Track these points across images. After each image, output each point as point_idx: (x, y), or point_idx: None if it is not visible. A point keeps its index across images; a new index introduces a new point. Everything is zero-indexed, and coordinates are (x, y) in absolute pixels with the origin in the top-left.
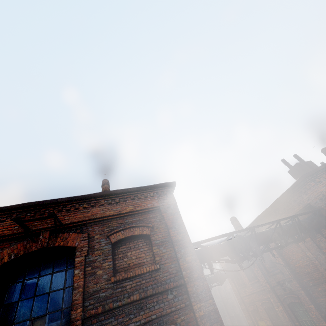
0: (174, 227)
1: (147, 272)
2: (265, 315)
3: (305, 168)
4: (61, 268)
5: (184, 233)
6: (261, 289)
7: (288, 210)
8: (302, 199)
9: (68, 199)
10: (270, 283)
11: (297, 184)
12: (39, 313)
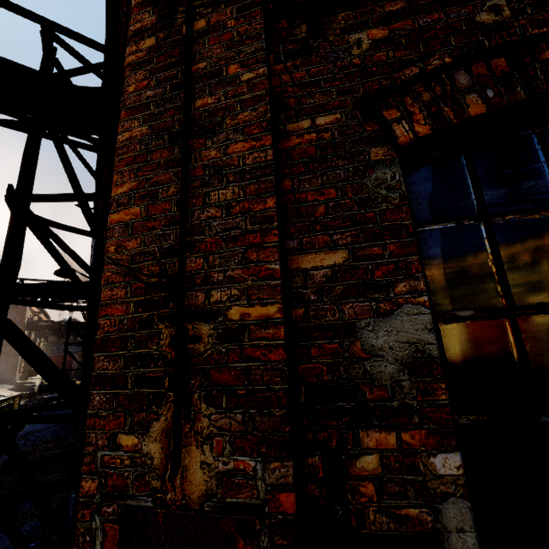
0: (20, 315)
1: None
2: None
3: None
4: None
5: (24, 318)
6: None
7: None
8: None
9: None
10: None
11: None
12: None
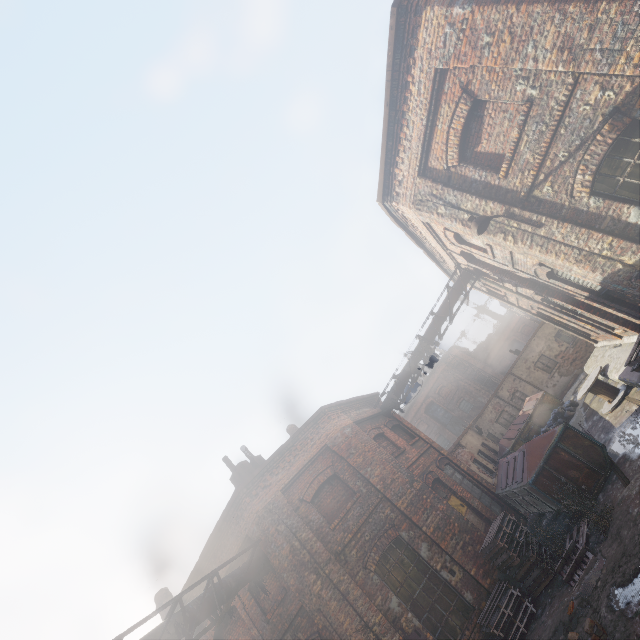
0: None
1: None
2: None
3: (249, 471)
4: None
5: None
6: None
7: (227, 554)
8: (240, 528)
9: None
10: None
11: (232, 503)
12: None
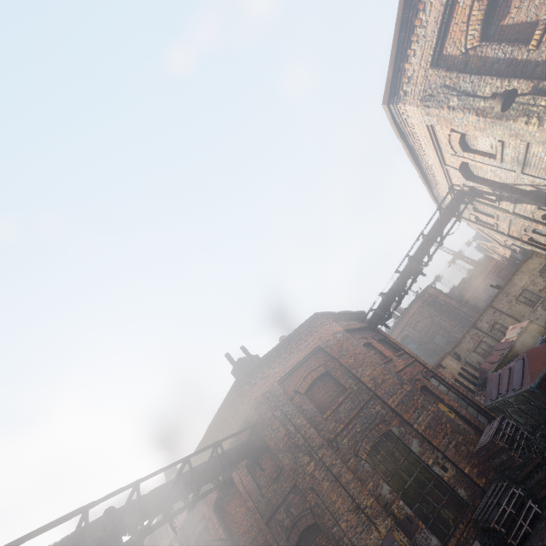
0: None
1: None
2: None
3: (248, 366)
4: None
5: None
6: None
7: (227, 434)
8: (240, 412)
9: None
10: None
11: (233, 389)
12: None
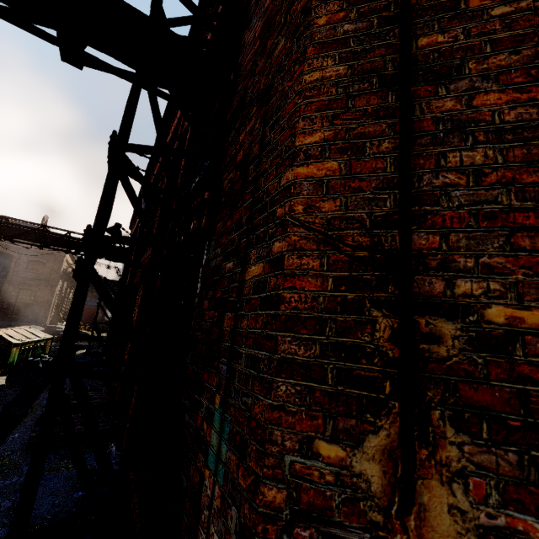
0: (57, 265)
1: (38, 273)
2: None
3: None
4: (7, 259)
5: (60, 268)
6: None
7: None
8: None
9: None
10: None
11: None
12: None
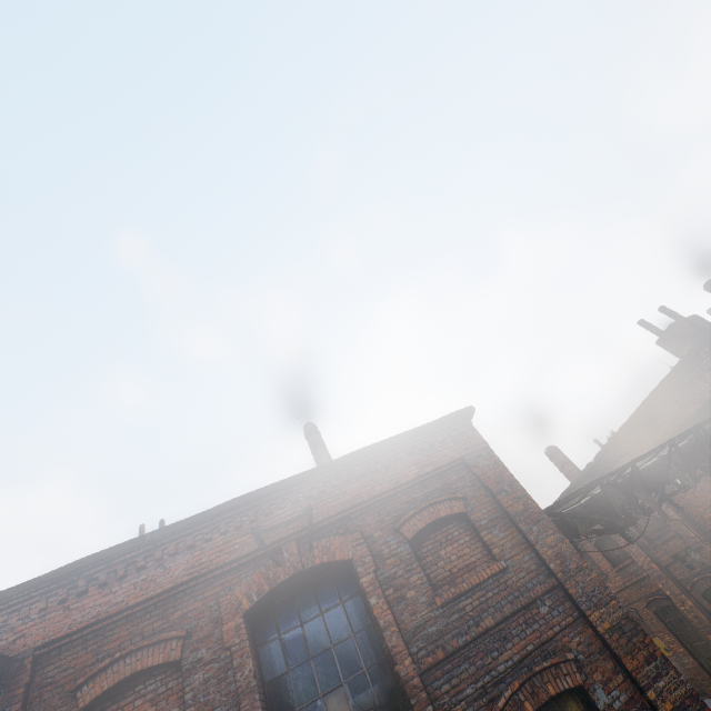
0: (503, 490)
1: (489, 577)
2: (658, 625)
3: (691, 332)
4: (333, 601)
5: (525, 497)
6: (641, 575)
7: (673, 416)
8: (697, 391)
9: (302, 478)
10: (658, 561)
11: (684, 364)
12: (331, 683)
